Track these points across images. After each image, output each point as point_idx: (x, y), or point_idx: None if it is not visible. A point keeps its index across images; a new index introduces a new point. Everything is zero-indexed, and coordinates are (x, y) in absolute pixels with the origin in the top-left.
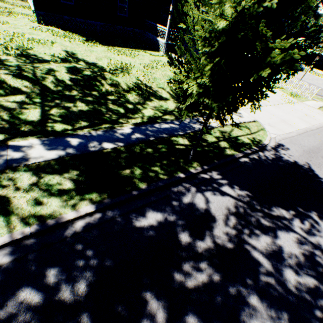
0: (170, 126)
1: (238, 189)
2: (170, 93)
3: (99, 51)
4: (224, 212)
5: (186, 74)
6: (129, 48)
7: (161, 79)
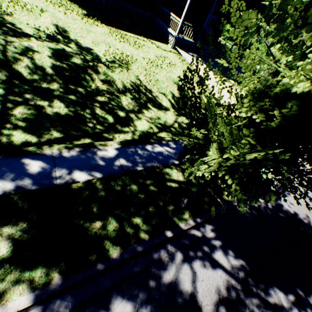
0: (165, 150)
1: (233, 255)
2: (171, 101)
3: (98, 33)
4: (213, 299)
5: (205, 125)
6: (135, 33)
7: (164, 82)
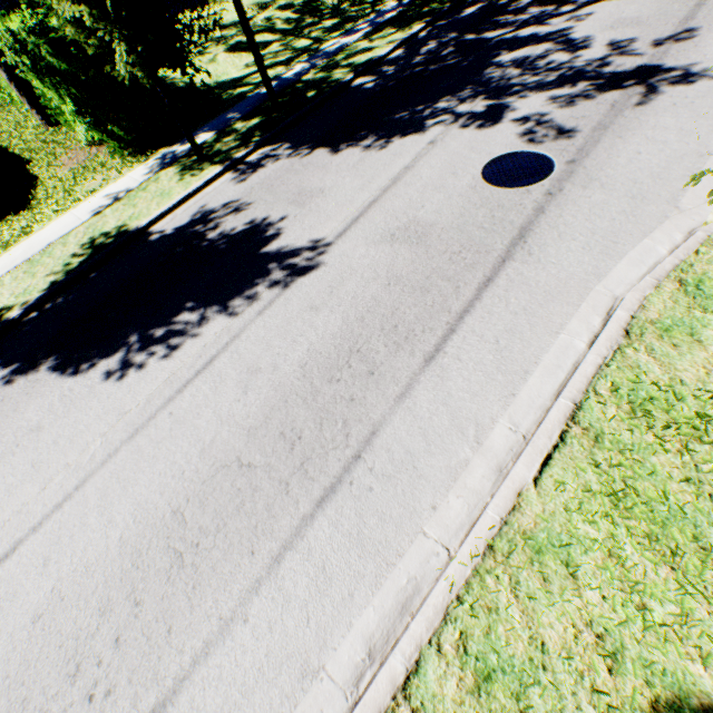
0: None
1: None
2: None
3: None
4: None
5: None
6: None
7: None
